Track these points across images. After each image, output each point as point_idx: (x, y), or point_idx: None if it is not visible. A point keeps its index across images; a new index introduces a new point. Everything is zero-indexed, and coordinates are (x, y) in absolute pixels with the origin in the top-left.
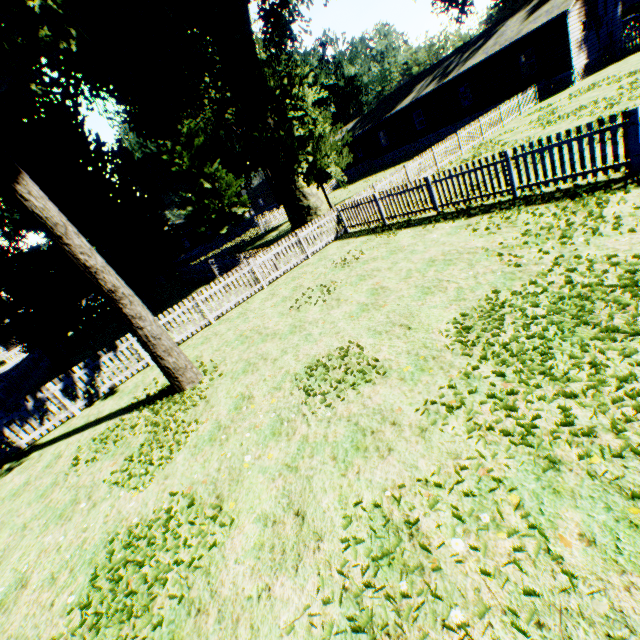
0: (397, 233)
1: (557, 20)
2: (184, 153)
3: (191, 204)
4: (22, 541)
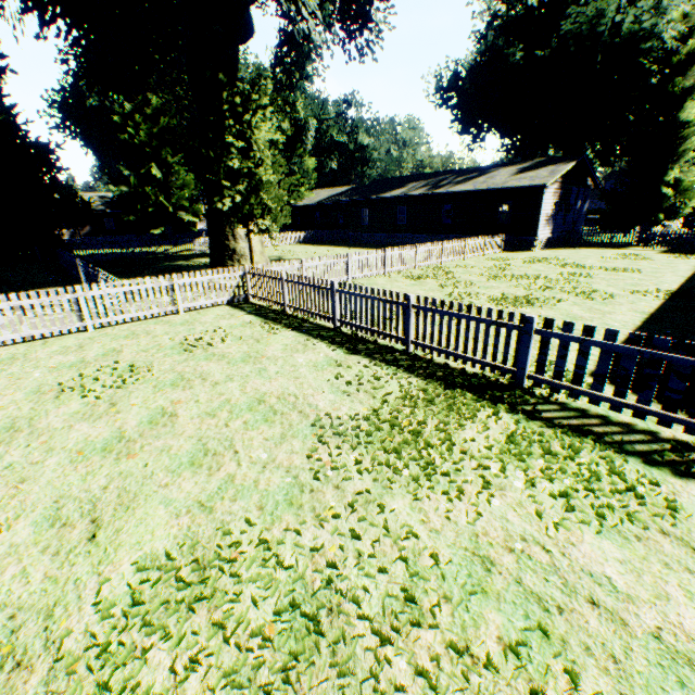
0: (280, 331)
1: (537, 189)
2: (143, 126)
3: (129, 184)
4: None
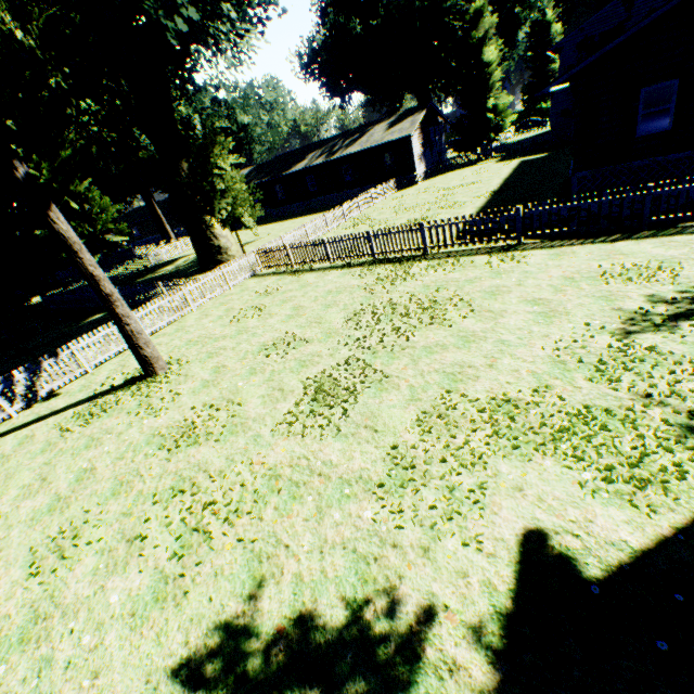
0: (304, 274)
1: (406, 138)
2: (44, 164)
3: None
4: (57, 466)
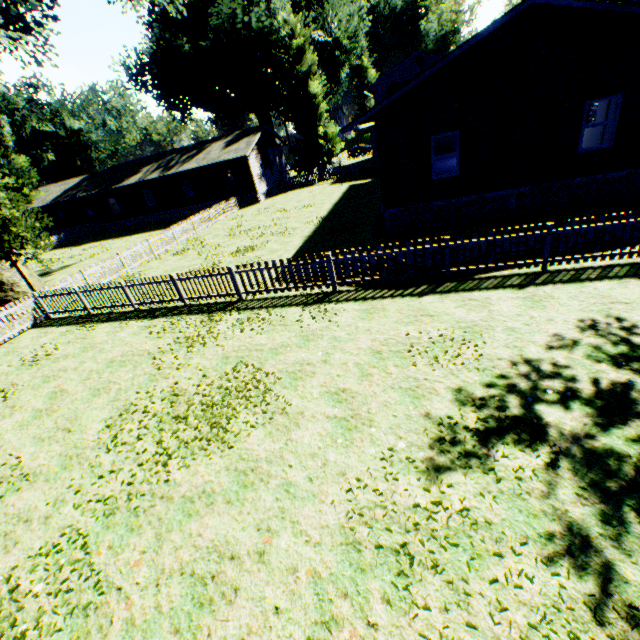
0: (98, 326)
1: (243, 158)
2: None
3: None
4: None
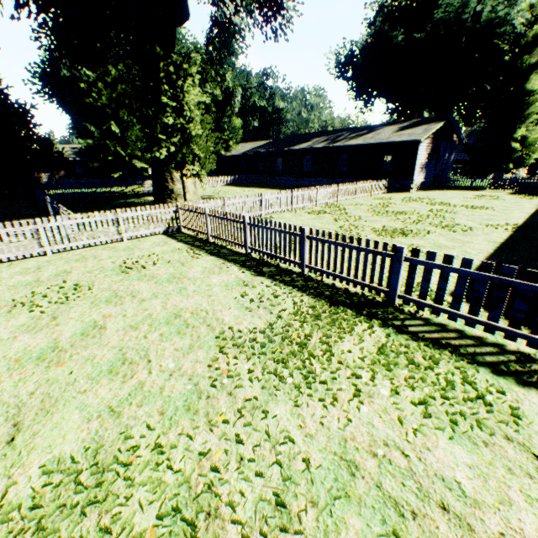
0: (202, 256)
1: (413, 143)
2: (104, 91)
3: (94, 138)
4: None
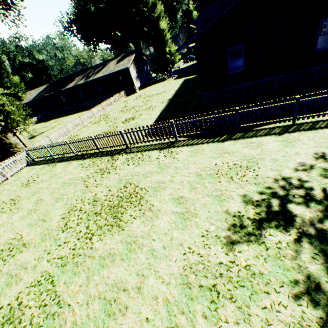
0: (57, 164)
1: (126, 69)
2: None
3: None
4: None
